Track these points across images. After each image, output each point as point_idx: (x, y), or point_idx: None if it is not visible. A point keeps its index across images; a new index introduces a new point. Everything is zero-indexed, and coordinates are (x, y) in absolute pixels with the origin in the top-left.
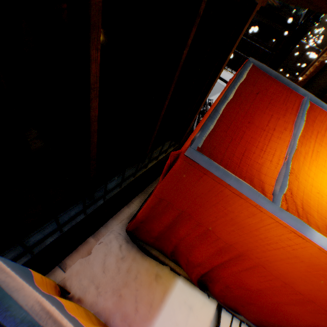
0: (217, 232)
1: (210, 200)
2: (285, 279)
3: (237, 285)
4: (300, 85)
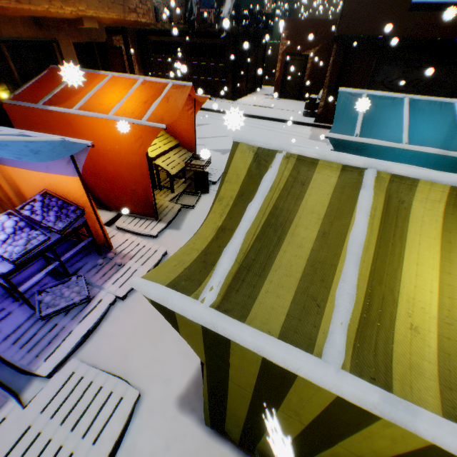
0: None
1: (29, 120)
2: None
3: (93, 176)
4: (279, 83)
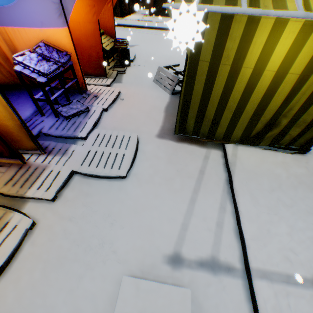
0: None
1: None
2: None
3: None
4: (152, 3)
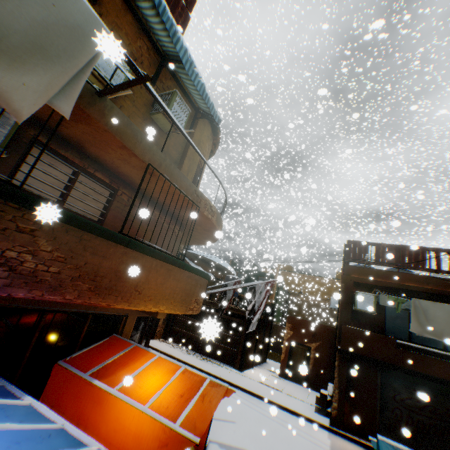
0: (68, 411)
1: (65, 384)
2: (97, 428)
3: None
4: (284, 362)
